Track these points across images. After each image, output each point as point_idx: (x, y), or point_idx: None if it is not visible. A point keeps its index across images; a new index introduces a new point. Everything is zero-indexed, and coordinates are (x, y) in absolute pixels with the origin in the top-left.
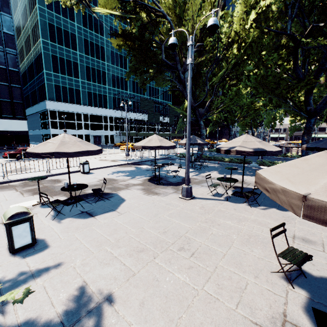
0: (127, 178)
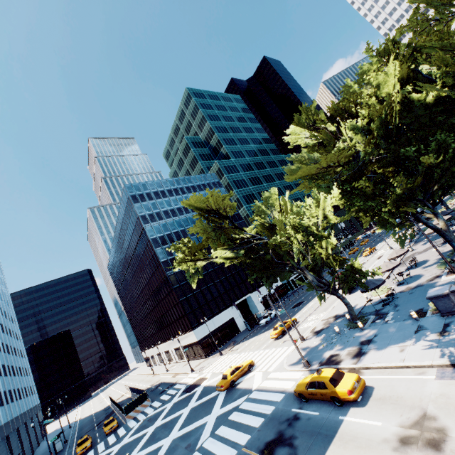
0: (439, 239)
